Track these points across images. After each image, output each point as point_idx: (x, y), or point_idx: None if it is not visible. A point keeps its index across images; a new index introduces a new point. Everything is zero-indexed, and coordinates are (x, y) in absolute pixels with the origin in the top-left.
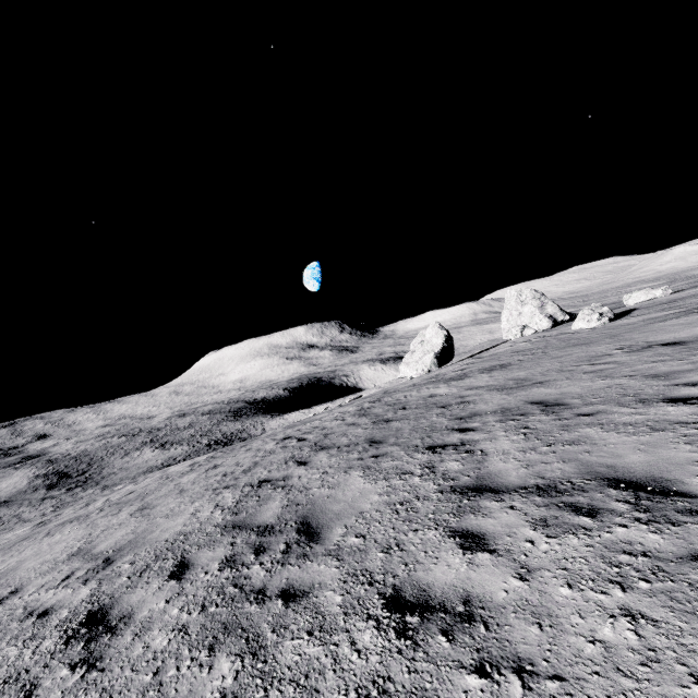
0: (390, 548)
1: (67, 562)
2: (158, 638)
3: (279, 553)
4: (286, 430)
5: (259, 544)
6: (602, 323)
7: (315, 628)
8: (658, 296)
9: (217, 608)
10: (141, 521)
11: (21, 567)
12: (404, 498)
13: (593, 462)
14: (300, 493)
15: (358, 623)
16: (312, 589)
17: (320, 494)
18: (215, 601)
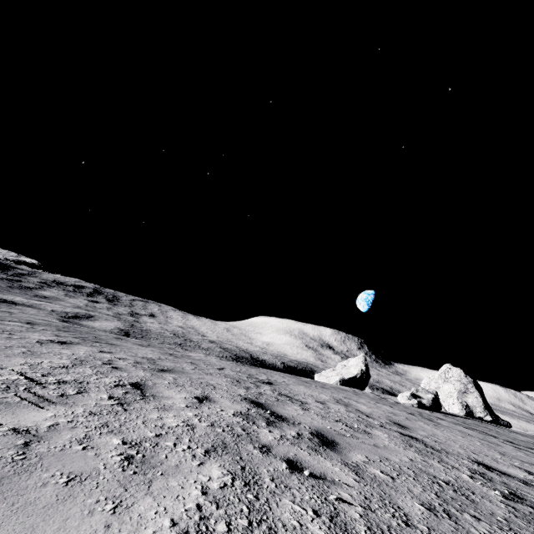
0: None
1: None
2: None
3: None
4: None
5: None
6: (410, 403)
7: None
8: None
9: None
10: None
11: None
12: None
13: None
14: None
15: None
16: None
17: None
18: None
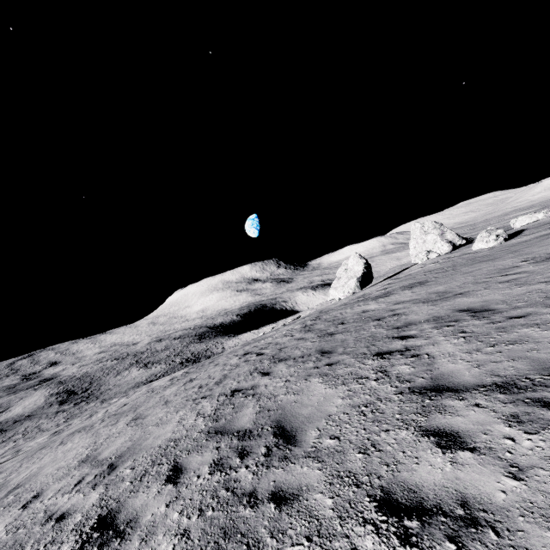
0: (367, 448)
1: (78, 468)
2: (163, 543)
3: (262, 456)
4: (244, 347)
5: (241, 448)
6: (499, 243)
7: (313, 533)
8: (540, 218)
9: (214, 511)
10: (136, 430)
11: (41, 473)
12: (366, 401)
13: (545, 359)
14: (269, 400)
15: (355, 527)
16: (300, 492)
17: (287, 400)
18: (211, 505)
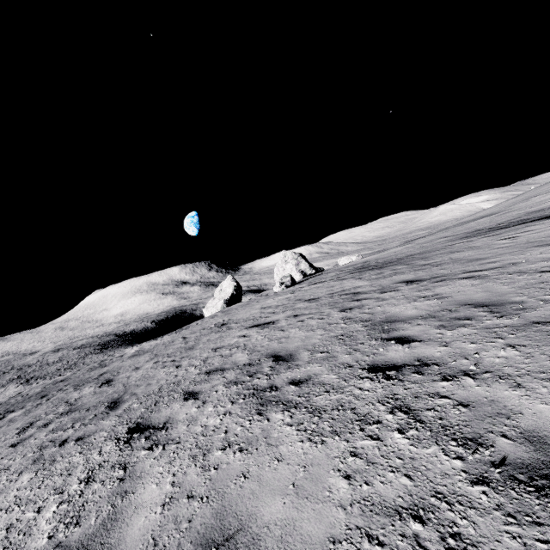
0: None
1: None
2: None
3: None
4: None
5: None
6: (282, 289)
7: None
8: (354, 260)
9: None
10: None
11: None
12: None
13: None
14: None
15: None
16: None
17: None
18: None
